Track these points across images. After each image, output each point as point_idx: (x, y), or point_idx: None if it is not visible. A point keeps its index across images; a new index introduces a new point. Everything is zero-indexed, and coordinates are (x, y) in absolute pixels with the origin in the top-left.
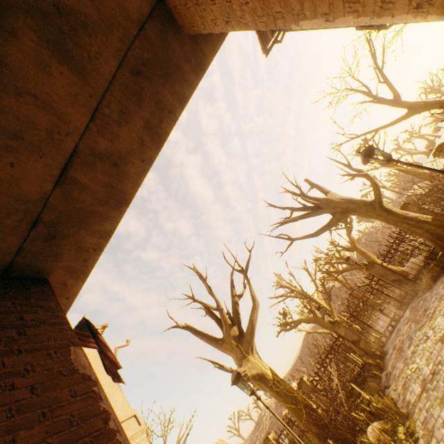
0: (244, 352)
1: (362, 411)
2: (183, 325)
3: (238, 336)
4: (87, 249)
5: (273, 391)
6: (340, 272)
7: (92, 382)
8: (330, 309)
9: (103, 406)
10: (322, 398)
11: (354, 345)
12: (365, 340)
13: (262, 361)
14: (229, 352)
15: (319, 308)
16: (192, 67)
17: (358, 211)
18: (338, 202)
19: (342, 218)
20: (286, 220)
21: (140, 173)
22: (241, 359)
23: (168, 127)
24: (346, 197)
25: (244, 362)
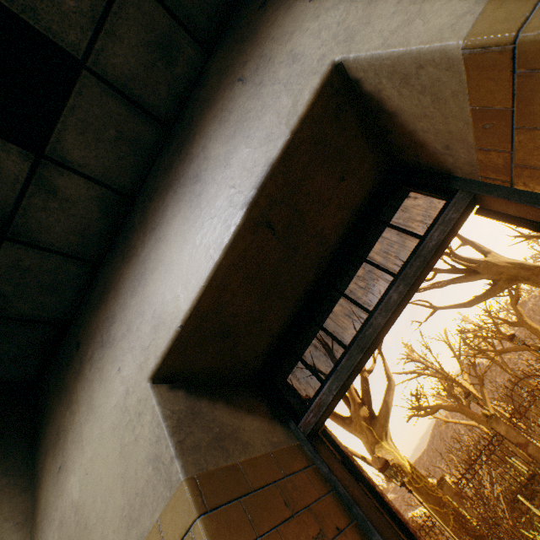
0: (377, 437)
1: (535, 530)
2: (306, 396)
3: (369, 418)
4: (301, 345)
5: (412, 486)
6: (498, 352)
7: (351, 457)
8: (482, 398)
9: (366, 475)
10: (477, 505)
11: (519, 448)
12: (536, 445)
13: (398, 450)
14: (358, 434)
15: (468, 395)
16: (398, 197)
17: (532, 280)
18: (504, 266)
19: (508, 286)
20: (430, 286)
21: (345, 285)
22: (373, 443)
23: (372, 246)
24: (515, 260)
25: (377, 448)
